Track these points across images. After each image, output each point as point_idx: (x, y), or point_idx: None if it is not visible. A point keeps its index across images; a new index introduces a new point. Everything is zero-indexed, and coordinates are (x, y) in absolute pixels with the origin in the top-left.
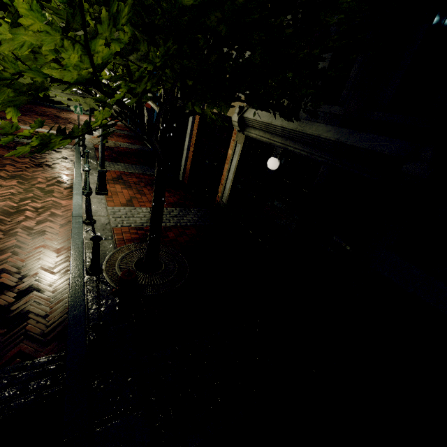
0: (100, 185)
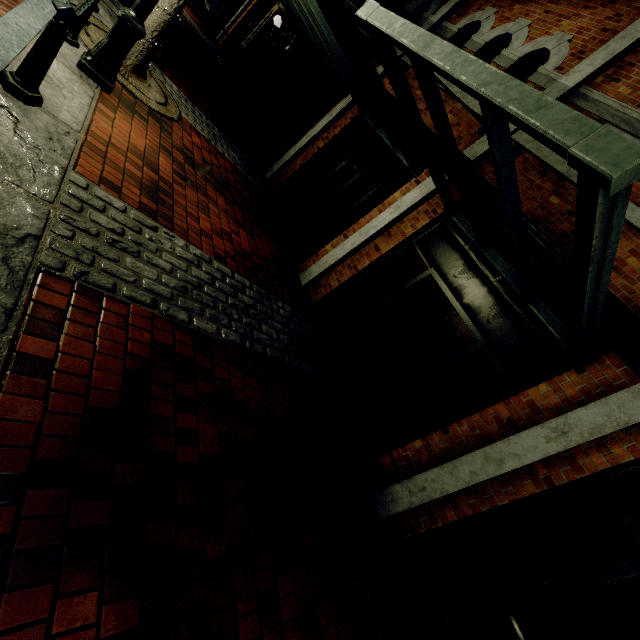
0: None
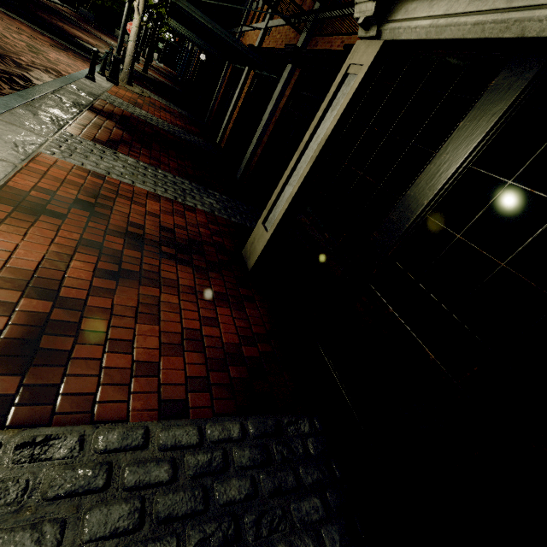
0: (137, 58)
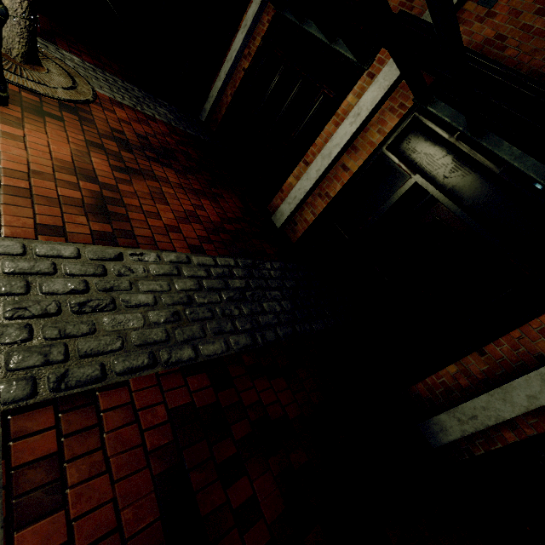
0: None
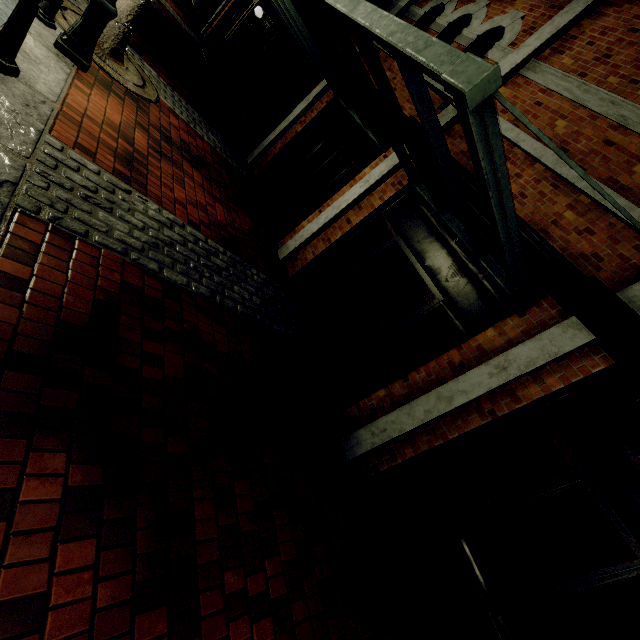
0: None
